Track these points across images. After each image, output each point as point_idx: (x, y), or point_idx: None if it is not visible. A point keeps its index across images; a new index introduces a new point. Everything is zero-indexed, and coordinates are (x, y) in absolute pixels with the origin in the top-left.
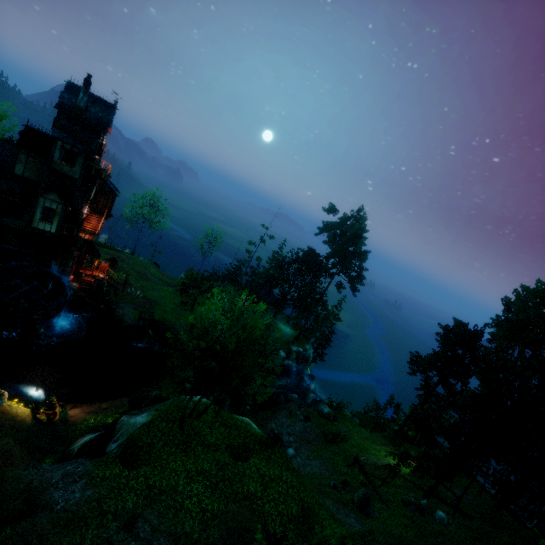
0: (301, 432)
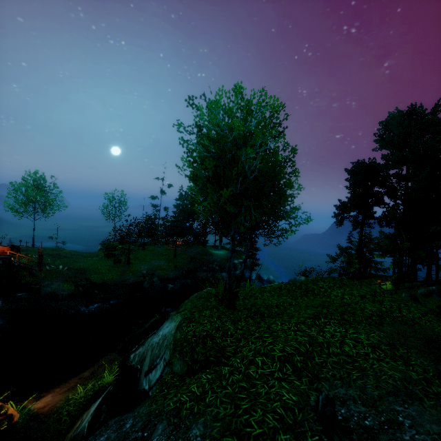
0: None
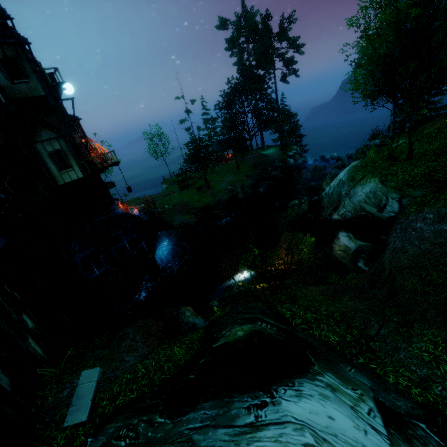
0: None
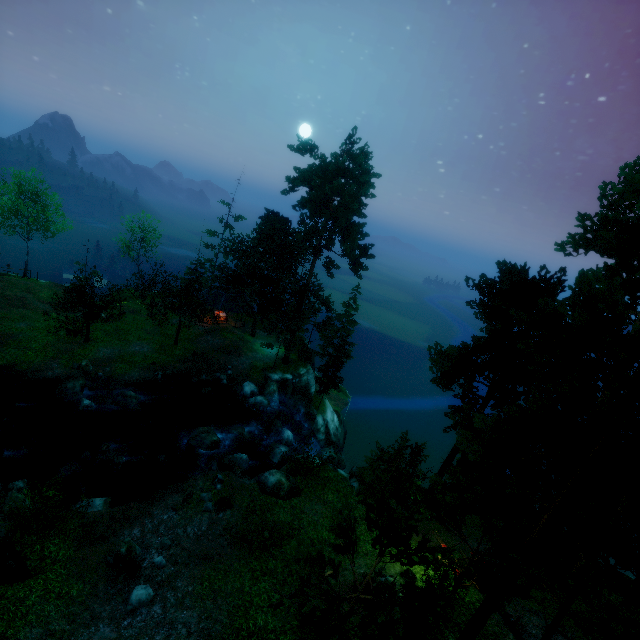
0: (197, 536)
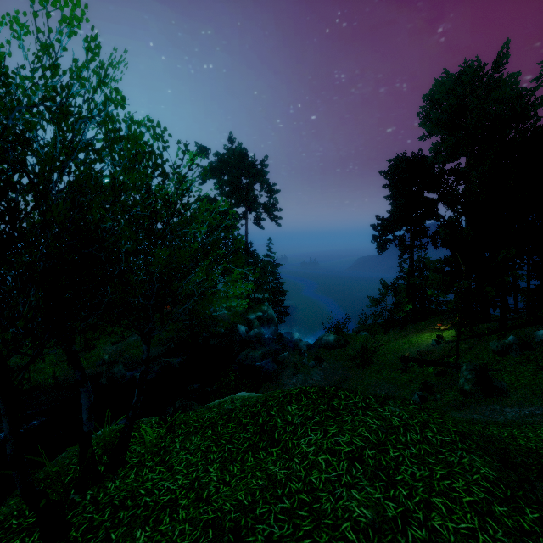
0: (323, 378)
